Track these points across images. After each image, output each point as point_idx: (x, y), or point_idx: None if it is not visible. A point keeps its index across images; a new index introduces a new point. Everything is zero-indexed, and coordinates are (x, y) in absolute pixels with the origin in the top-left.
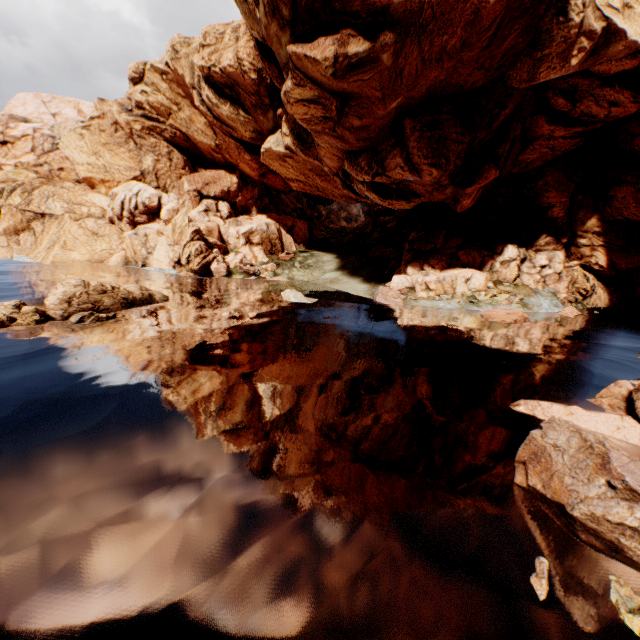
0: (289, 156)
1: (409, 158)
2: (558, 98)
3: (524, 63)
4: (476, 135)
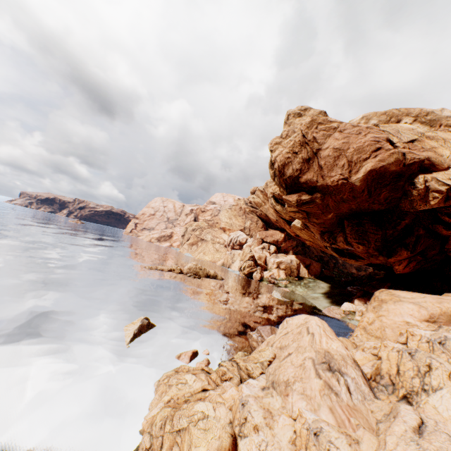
0: (302, 229)
1: (346, 238)
2: (444, 217)
3: (405, 201)
4: (385, 231)
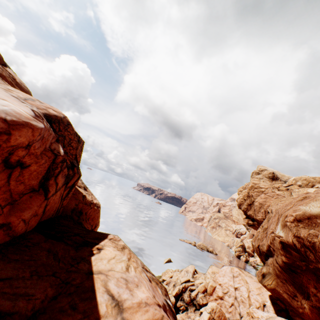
0: None
1: None
2: None
3: None
4: None
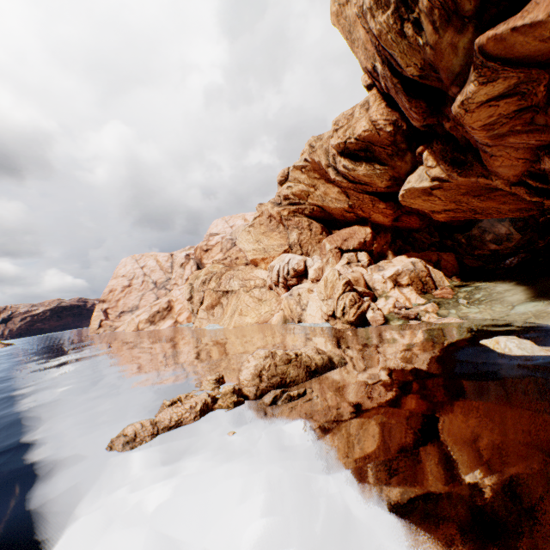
0: (436, 187)
1: None
2: None
3: None
4: None
